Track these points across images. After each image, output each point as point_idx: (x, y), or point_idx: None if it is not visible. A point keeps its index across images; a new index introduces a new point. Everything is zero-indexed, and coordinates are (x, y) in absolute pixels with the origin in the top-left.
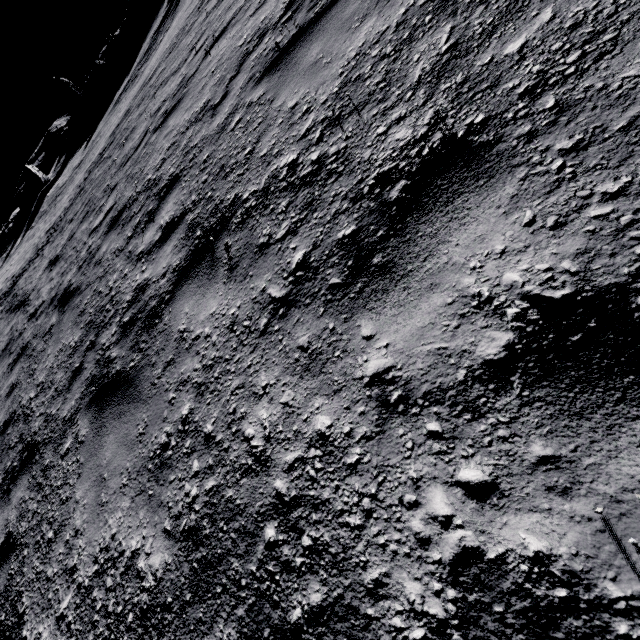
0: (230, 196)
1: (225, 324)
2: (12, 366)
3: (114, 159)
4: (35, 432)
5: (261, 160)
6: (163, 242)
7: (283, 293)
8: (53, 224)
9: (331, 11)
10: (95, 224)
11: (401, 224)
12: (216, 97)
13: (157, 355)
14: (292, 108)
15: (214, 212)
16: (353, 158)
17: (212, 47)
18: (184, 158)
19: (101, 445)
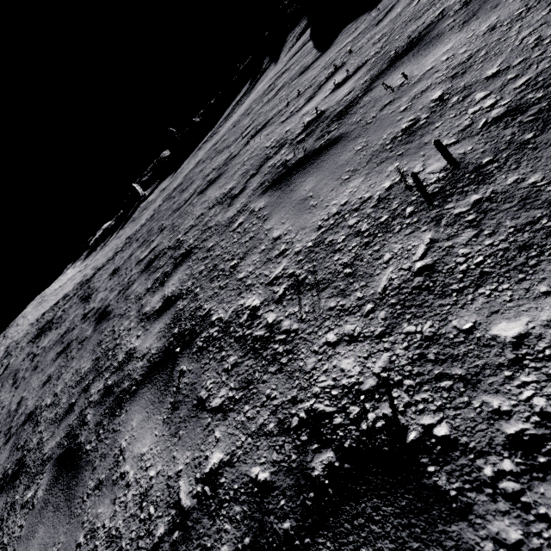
0: (206, 307)
1: (142, 486)
2: (57, 356)
3: (174, 202)
4: (30, 449)
5: (237, 283)
6: (158, 316)
7: (187, 504)
8: (131, 234)
9: (331, 149)
10: (142, 256)
11: (310, 539)
12: (237, 188)
13: (100, 459)
14: (274, 240)
15: (192, 315)
16: (297, 355)
17: (253, 137)
18: (201, 235)
19: (35, 532)
